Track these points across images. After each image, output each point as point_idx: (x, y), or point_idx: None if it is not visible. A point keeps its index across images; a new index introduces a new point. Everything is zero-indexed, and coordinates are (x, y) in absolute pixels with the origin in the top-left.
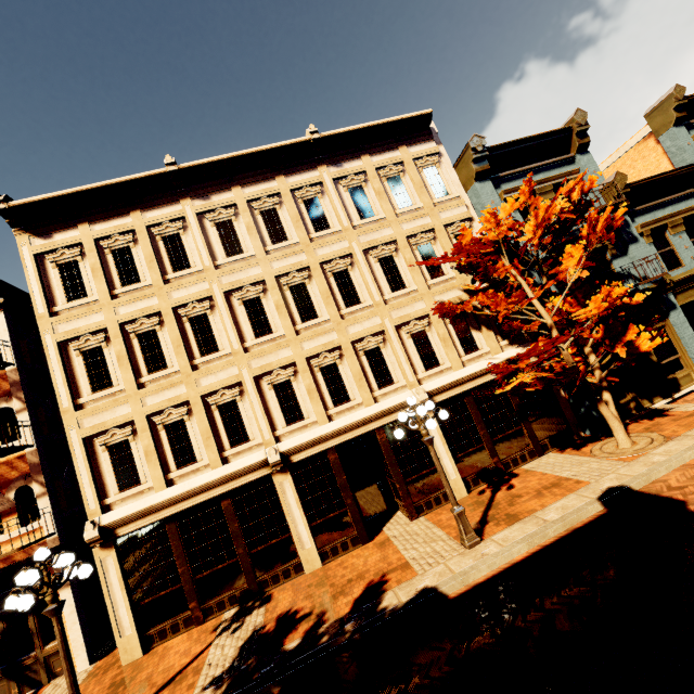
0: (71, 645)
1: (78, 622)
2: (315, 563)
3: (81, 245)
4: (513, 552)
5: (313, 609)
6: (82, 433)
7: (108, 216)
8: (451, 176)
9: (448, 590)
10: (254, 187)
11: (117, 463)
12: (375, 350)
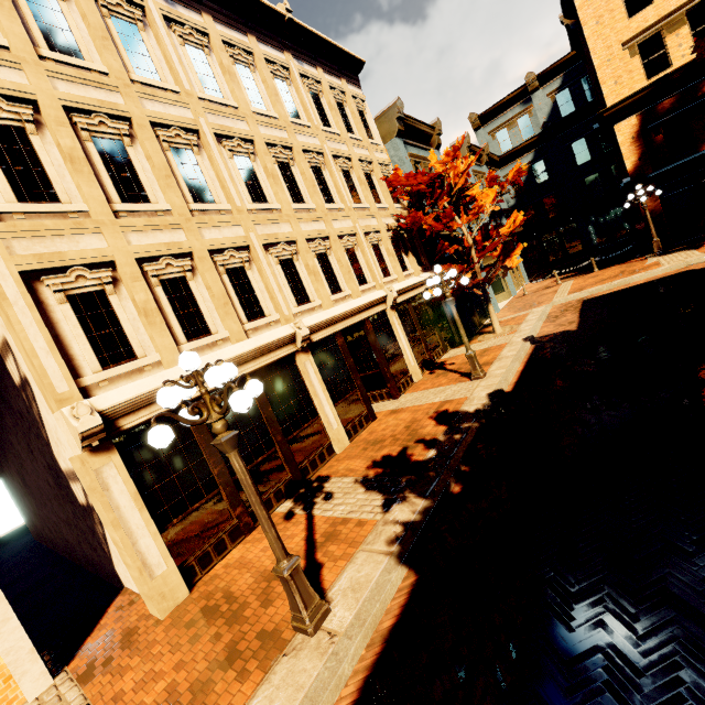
0: None
1: (13, 617)
2: (344, 441)
3: None
4: (516, 366)
5: (405, 446)
6: (17, 262)
7: None
8: (374, 126)
9: (505, 389)
10: (225, 28)
11: (89, 325)
12: (351, 251)
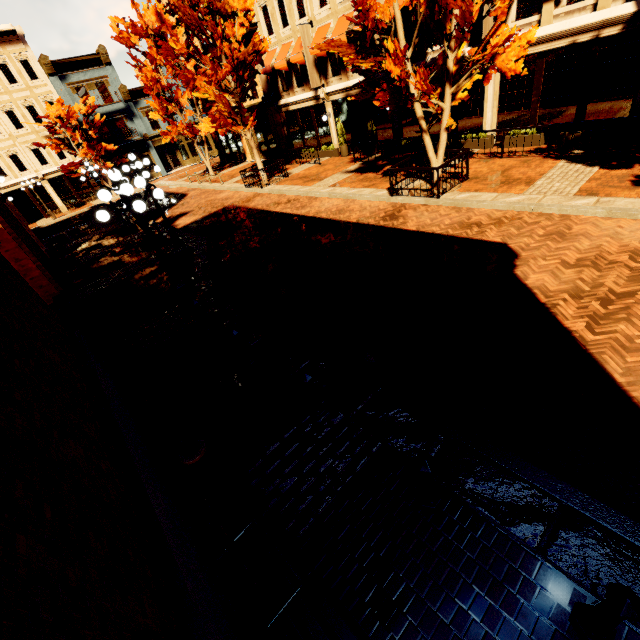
0: None
1: None
2: None
3: None
4: (62, 219)
5: None
6: None
7: None
8: (38, 67)
9: (43, 226)
10: None
11: None
12: (15, 156)
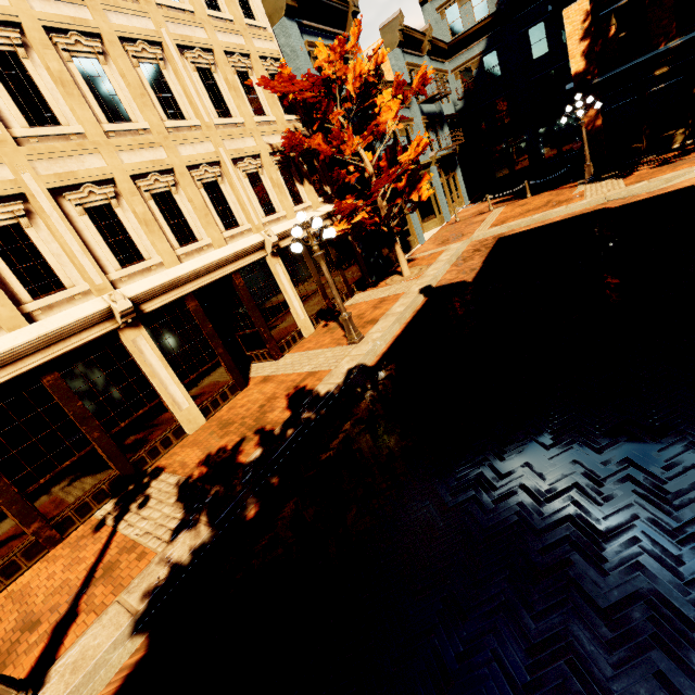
0: None
1: None
2: (198, 421)
3: None
4: (394, 330)
5: (244, 435)
6: None
7: None
8: None
9: (368, 362)
10: None
11: None
12: (214, 185)
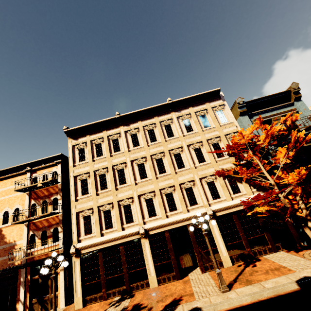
0: (60, 295)
1: (64, 286)
2: (154, 284)
3: (86, 142)
4: (242, 299)
5: (148, 305)
6: (76, 210)
7: (96, 132)
8: (229, 113)
9: None
10: (146, 121)
11: (85, 223)
12: (190, 188)
